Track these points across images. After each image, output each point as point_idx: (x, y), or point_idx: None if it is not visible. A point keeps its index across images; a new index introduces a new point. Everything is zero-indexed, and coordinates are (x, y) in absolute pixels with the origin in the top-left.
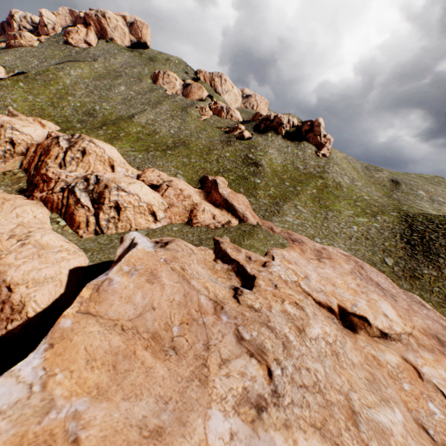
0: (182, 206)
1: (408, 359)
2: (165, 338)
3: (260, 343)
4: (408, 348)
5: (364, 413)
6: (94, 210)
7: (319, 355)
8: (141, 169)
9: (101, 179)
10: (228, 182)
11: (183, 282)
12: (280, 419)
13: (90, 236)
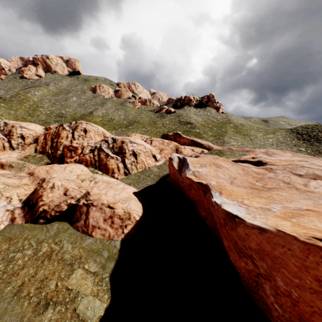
0: (170, 148)
1: None
2: (258, 188)
3: (312, 173)
4: None
5: None
6: (120, 158)
7: None
8: None
9: (116, 139)
10: None
11: (235, 164)
12: None
13: (122, 177)
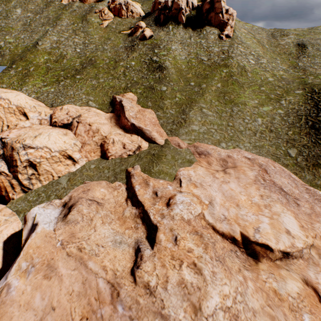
0: (94, 143)
1: (308, 280)
2: None
3: None
4: (309, 262)
5: None
6: (12, 174)
7: None
8: (55, 106)
9: (6, 142)
10: (136, 97)
11: (80, 267)
12: None
13: (20, 196)
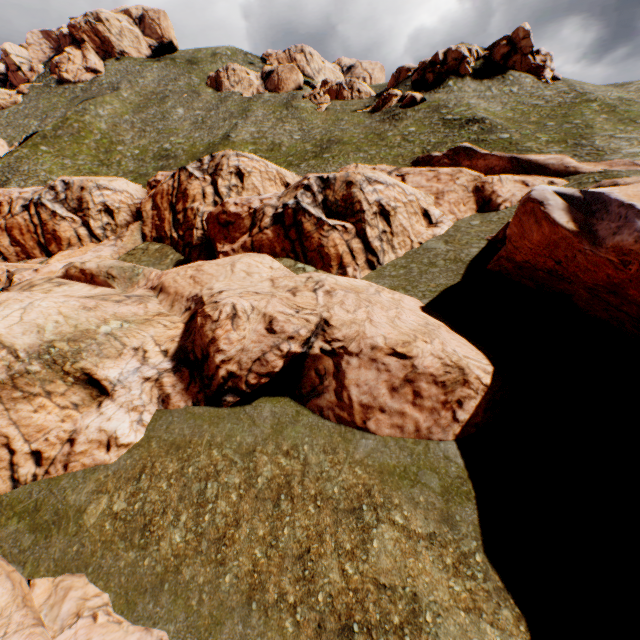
0: (460, 187)
1: None
2: None
3: None
4: None
5: None
6: (353, 228)
7: None
8: None
9: (330, 178)
10: None
11: None
12: None
13: (364, 274)
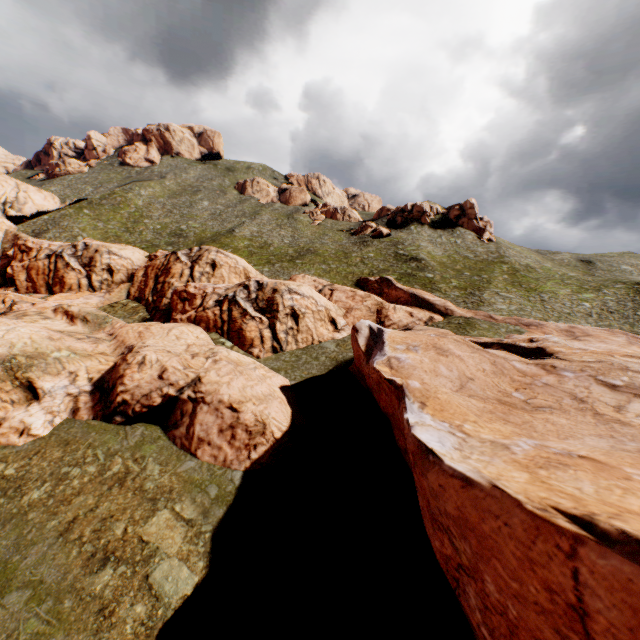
0: (365, 308)
1: None
2: (515, 403)
3: None
4: None
5: None
6: (268, 321)
7: None
8: None
9: (264, 283)
10: None
11: (479, 352)
12: None
13: (267, 356)
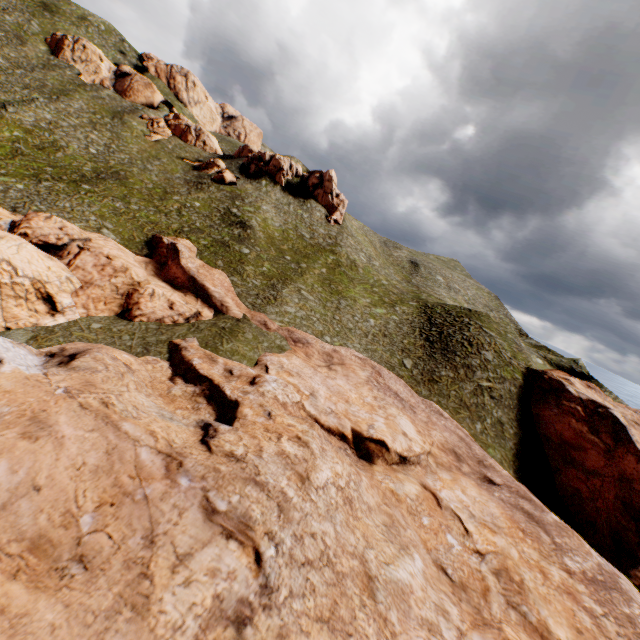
0: (112, 286)
1: (427, 486)
2: (63, 542)
3: (243, 513)
4: (427, 470)
5: (382, 575)
6: None
7: (328, 509)
8: (22, 212)
9: None
10: (197, 248)
11: (106, 429)
12: (273, 630)
13: None
